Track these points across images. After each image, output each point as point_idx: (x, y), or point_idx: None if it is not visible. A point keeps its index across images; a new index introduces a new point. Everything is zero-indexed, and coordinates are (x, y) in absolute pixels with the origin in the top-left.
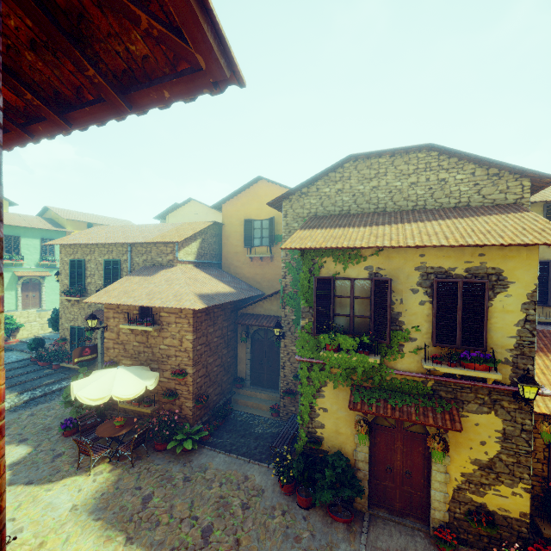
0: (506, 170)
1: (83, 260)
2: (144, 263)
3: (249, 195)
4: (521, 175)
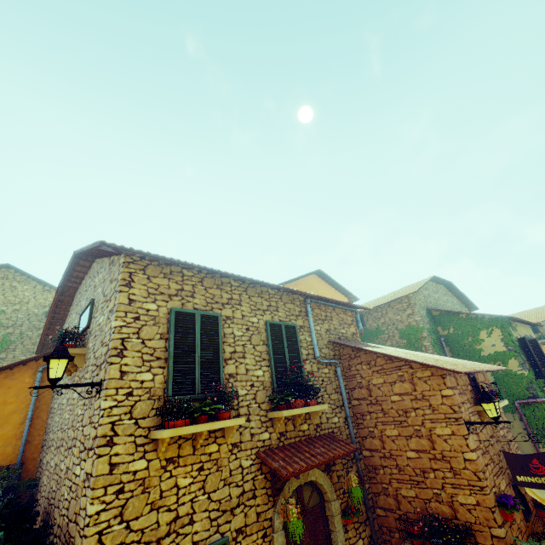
0: (462, 302)
1: (220, 315)
2: (328, 335)
3: (305, 284)
4: (467, 305)
